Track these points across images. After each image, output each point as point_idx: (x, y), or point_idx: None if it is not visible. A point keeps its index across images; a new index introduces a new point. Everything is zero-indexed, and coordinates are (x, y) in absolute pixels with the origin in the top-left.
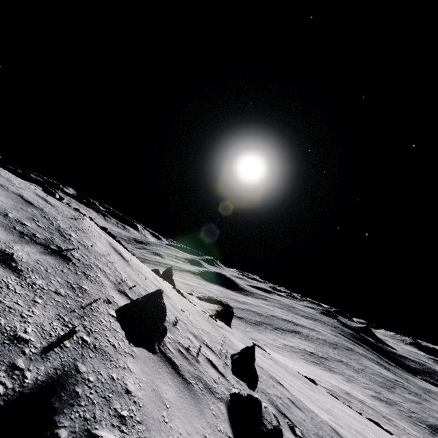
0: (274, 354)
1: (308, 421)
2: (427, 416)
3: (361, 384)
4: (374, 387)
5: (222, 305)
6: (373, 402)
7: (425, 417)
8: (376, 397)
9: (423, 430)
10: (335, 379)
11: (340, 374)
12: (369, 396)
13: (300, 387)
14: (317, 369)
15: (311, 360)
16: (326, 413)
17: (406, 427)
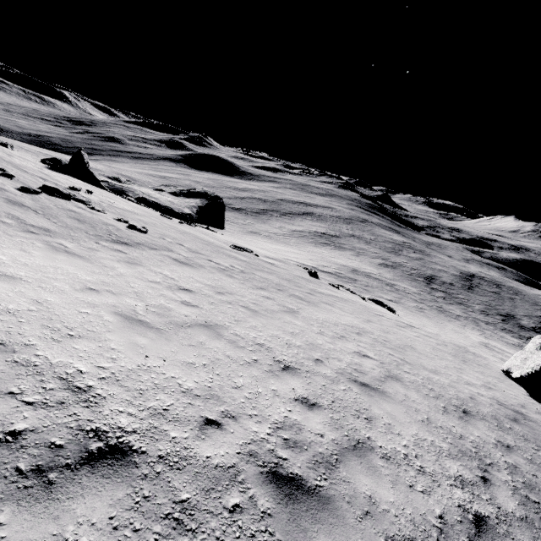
0: (273, 248)
1: None
2: (426, 269)
3: (370, 255)
4: (383, 254)
5: (207, 198)
6: (379, 271)
7: (424, 271)
8: (383, 264)
9: (420, 284)
10: (344, 257)
11: (350, 249)
12: (376, 266)
13: (266, 323)
14: (326, 250)
15: (321, 242)
16: (295, 377)
17: (407, 286)
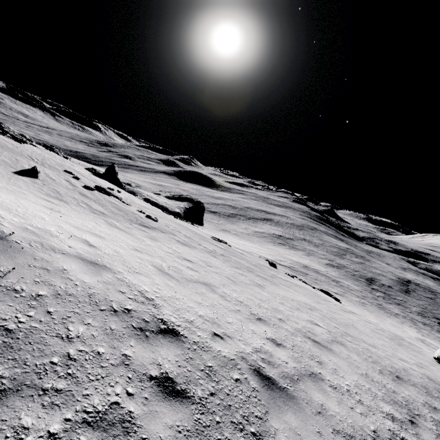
0: (241, 243)
1: (183, 435)
2: (367, 272)
3: (318, 256)
4: (329, 256)
5: (192, 202)
6: (326, 269)
7: (365, 273)
8: (330, 264)
9: (362, 284)
10: (297, 255)
11: (302, 250)
12: (323, 265)
13: (243, 290)
14: (282, 249)
15: (278, 242)
16: (265, 325)
17: (350, 284)
